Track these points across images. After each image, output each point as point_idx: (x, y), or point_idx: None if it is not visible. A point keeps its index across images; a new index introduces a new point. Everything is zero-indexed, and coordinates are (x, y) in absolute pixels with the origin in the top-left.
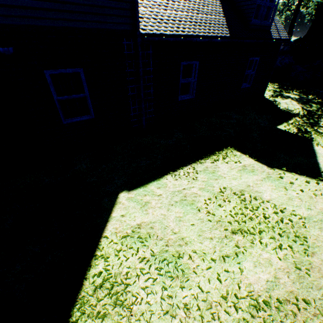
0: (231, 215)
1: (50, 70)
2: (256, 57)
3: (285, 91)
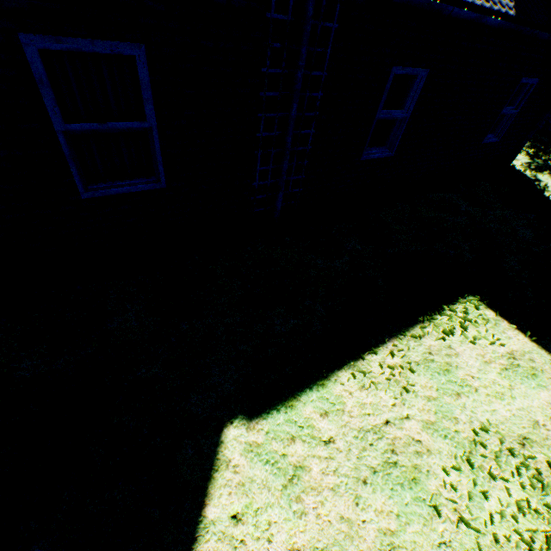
0: (522, 538)
1: (41, 37)
2: (533, 78)
3: (546, 157)
